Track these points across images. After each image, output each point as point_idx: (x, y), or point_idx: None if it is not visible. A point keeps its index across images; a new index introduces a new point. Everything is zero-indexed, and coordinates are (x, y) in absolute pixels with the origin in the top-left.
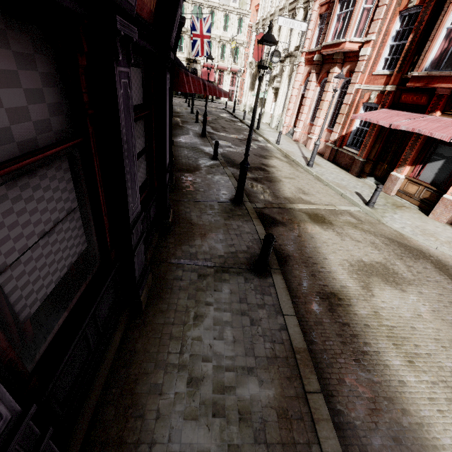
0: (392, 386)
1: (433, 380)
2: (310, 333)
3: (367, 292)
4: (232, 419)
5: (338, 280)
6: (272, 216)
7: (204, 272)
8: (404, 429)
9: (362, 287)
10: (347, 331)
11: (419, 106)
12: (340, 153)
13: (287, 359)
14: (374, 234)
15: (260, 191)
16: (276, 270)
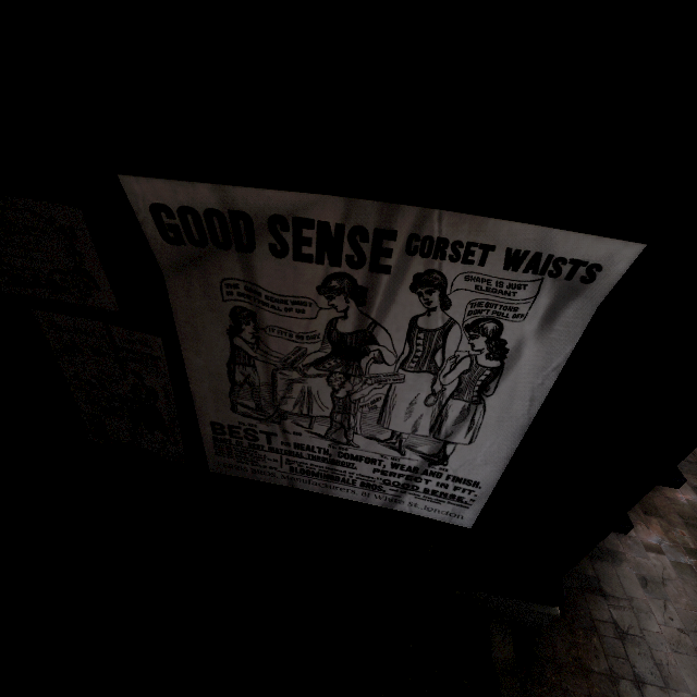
0: None
1: None
2: None
3: None
4: (673, 521)
5: None
6: None
7: None
8: None
9: None
10: None
11: None
12: None
13: None
14: None
15: None
16: None
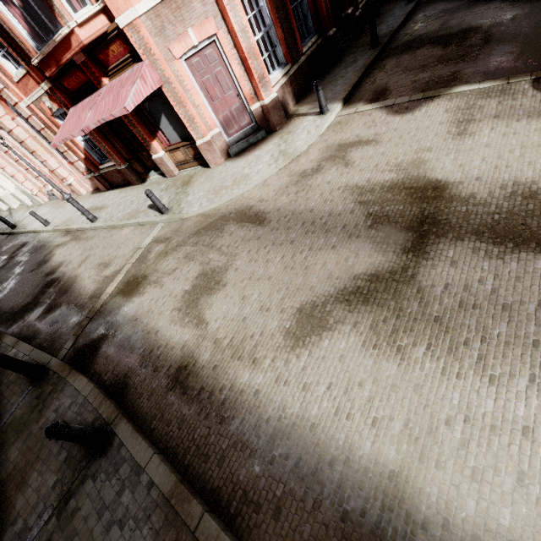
0: (252, 408)
1: (272, 357)
2: (180, 447)
3: (202, 326)
4: None
5: (177, 345)
6: (89, 342)
7: (46, 538)
8: (273, 440)
9: (197, 326)
10: (205, 397)
11: (87, 84)
12: (106, 175)
13: (167, 518)
14: (183, 242)
15: (62, 320)
16: (116, 420)
